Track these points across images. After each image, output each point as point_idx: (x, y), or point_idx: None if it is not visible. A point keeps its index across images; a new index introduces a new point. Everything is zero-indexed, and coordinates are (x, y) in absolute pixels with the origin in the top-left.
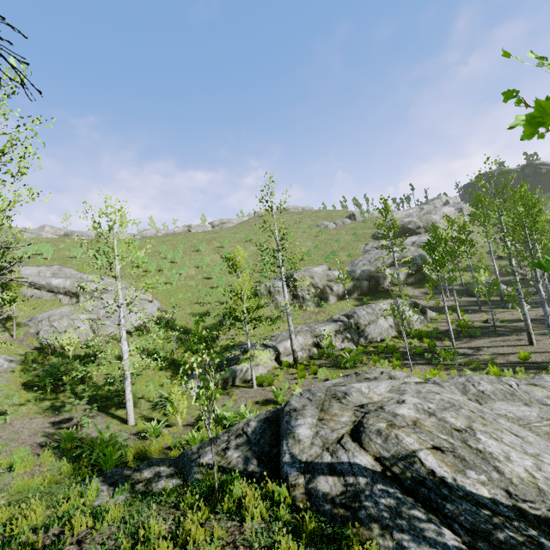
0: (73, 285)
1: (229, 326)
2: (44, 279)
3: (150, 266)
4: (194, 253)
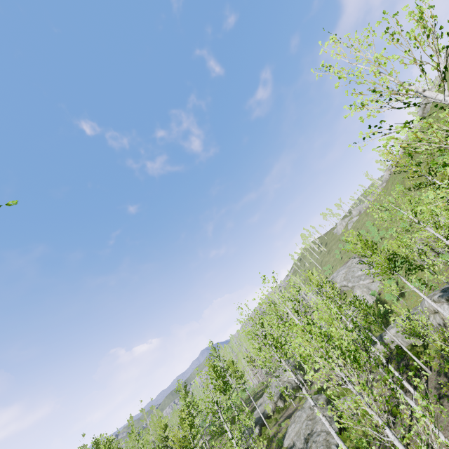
0: (347, 285)
1: (398, 299)
2: (342, 283)
3: (377, 239)
4: (401, 196)
